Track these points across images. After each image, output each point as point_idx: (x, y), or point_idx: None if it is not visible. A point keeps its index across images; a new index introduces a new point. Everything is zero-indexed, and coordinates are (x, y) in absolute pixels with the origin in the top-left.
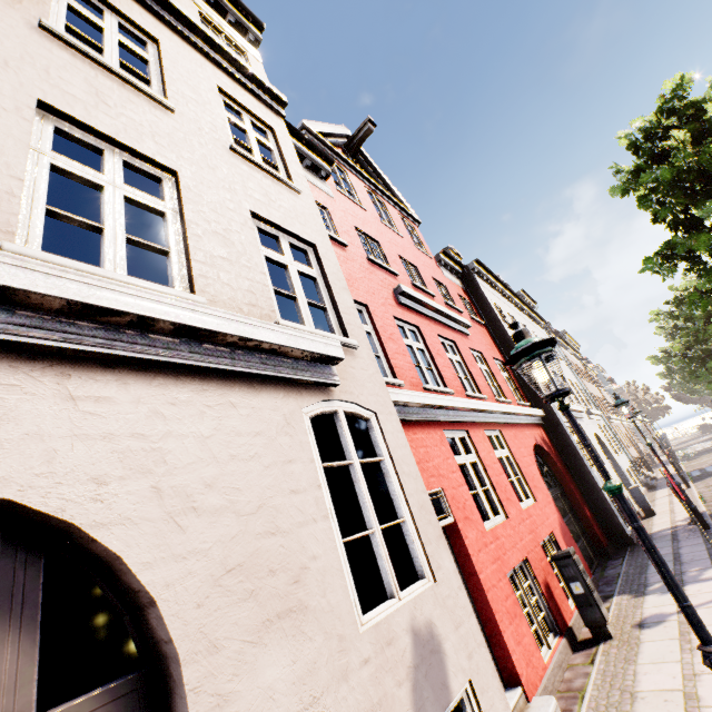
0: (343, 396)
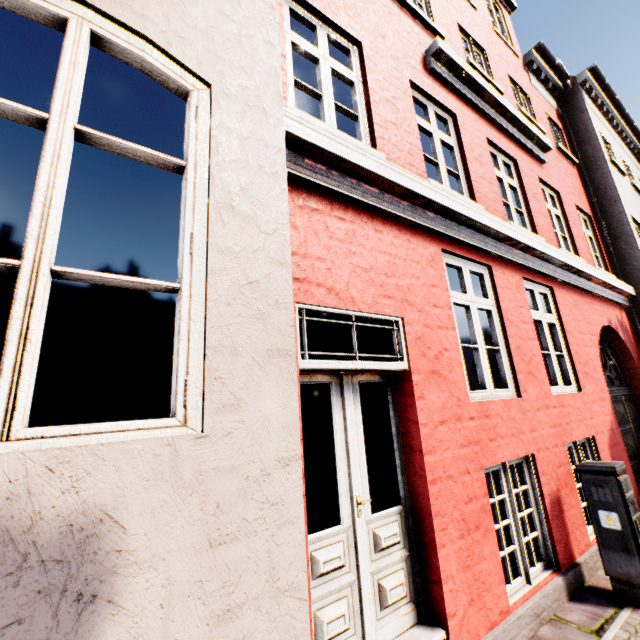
0: (102, 2)
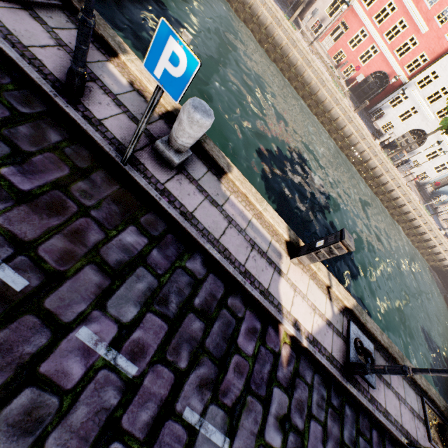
0: None
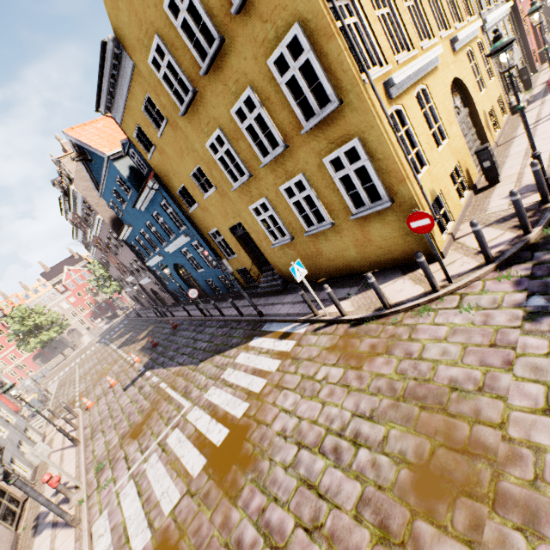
0: None
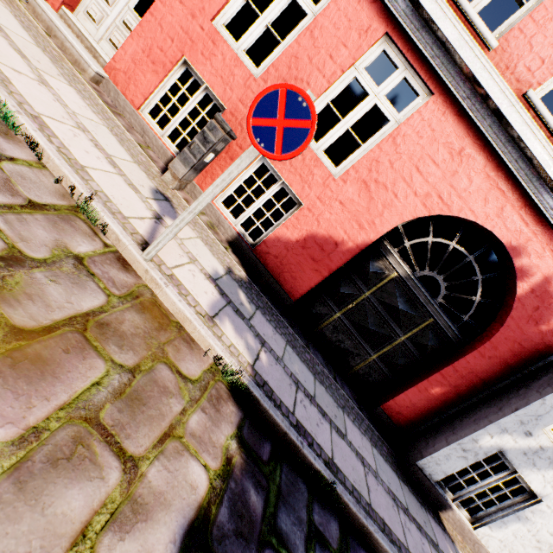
0: None
